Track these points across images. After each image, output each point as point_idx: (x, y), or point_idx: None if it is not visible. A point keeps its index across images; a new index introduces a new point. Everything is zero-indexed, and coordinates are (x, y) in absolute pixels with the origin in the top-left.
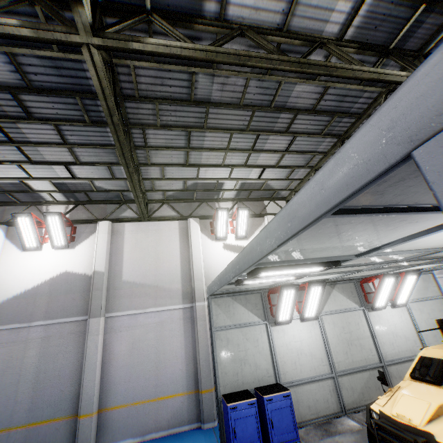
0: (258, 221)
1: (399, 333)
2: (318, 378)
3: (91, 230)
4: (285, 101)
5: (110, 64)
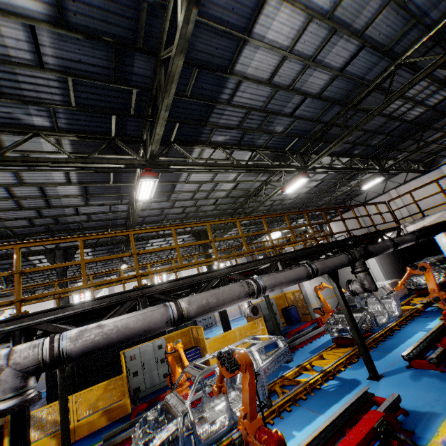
0: (99, 290)
1: None
2: None
3: (3, 312)
4: None
5: (12, 280)
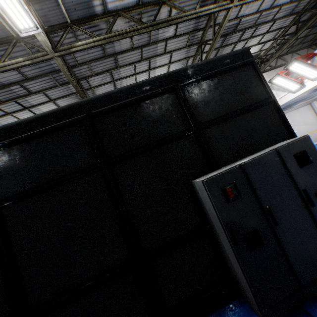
0: None
1: None
2: None
3: None
4: (0, 82)
5: None
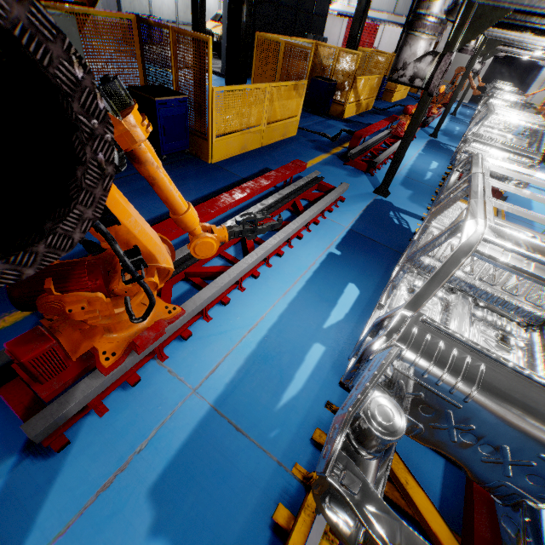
0: None
1: (211, 13)
2: (170, 23)
3: None
4: None
5: None
